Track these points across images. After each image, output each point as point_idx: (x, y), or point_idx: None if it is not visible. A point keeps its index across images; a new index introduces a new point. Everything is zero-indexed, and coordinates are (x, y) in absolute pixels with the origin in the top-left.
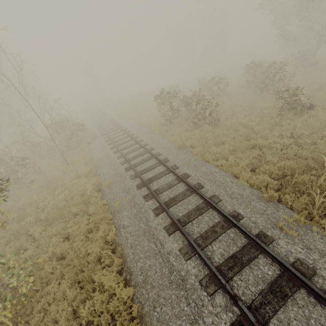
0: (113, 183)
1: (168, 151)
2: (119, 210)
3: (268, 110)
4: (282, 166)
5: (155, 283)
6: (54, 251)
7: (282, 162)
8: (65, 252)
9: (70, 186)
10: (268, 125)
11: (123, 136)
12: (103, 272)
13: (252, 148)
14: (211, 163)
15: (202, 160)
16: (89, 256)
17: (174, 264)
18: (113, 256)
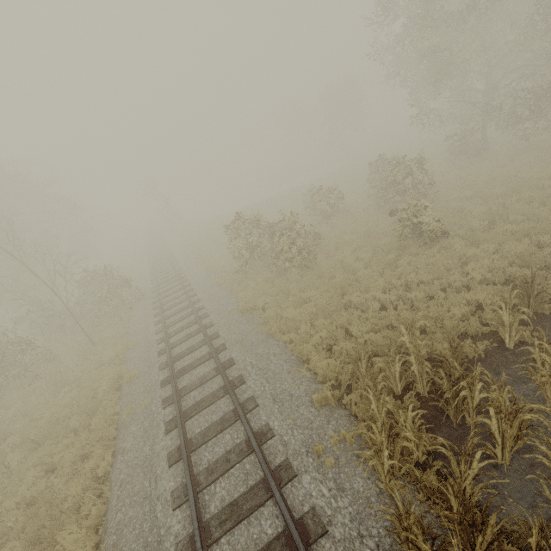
0: (137, 377)
1: (227, 318)
2: (128, 422)
3: (386, 239)
4: (368, 342)
5: (126, 547)
6: (24, 493)
7: (365, 336)
8: (40, 495)
9: (83, 382)
10: (381, 264)
11: (178, 293)
12: (72, 529)
13: (343, 309)
14: (277, 337)
15: (266, 333)
16: (66, 502)
17: (158, 516)
18: (98, 502)
